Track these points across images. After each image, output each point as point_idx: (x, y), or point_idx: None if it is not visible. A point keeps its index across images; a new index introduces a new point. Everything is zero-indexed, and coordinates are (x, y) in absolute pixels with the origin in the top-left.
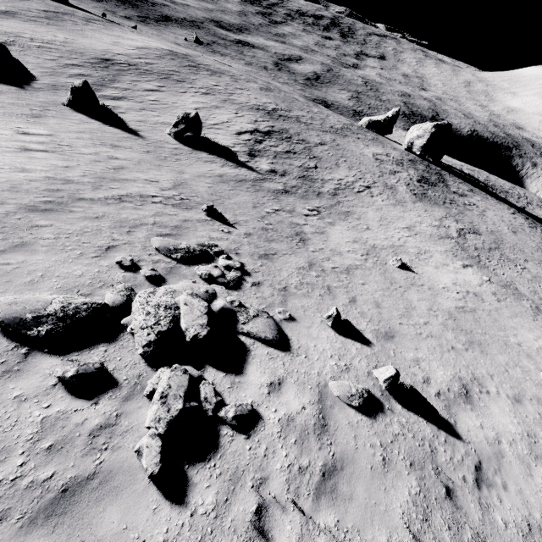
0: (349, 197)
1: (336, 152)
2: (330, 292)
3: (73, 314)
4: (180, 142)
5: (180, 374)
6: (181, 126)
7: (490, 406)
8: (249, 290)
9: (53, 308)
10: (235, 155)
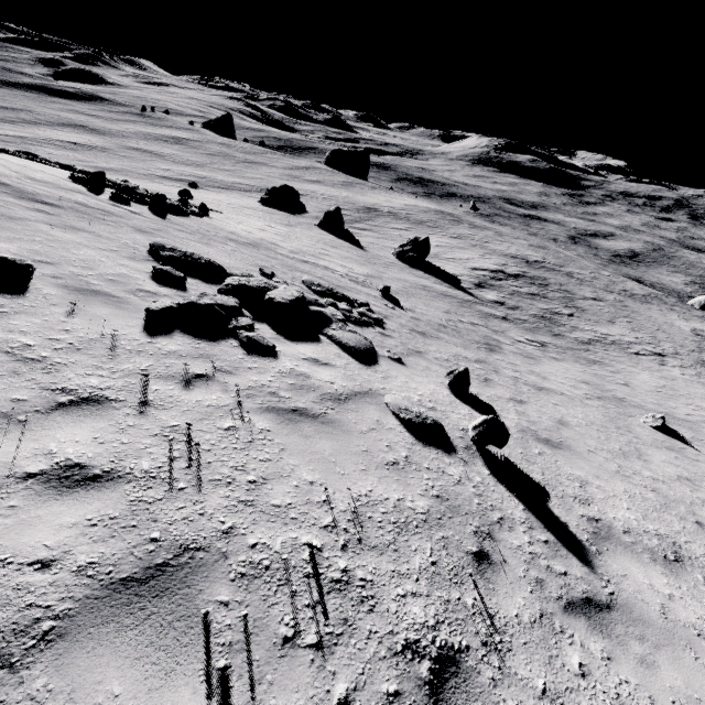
0: (611, 352)
1: (617, 311)
2: (485, 382)
3: (196, 258)
4: (401, 261)
5: (232, 301)
6: (407, 247)
7: None
8: (370, 332)
9: (187, 251)
10: (457, 281)
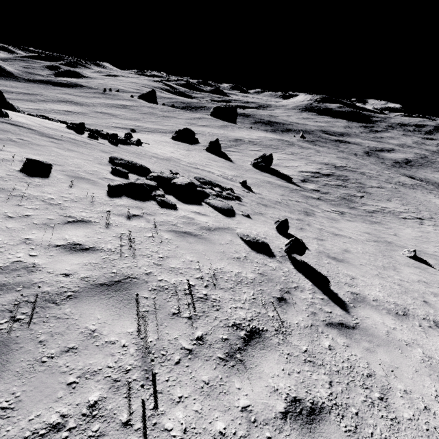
0: (387, 217)
1: (393, 194)
2: (301, 229)
3: (134, 164)
4: (255, 168)
5: (153, 183)
6: (259, 160)
7: (433, 337)
8: (232, 202)
9: (129, 160)
10: (289, 178)
